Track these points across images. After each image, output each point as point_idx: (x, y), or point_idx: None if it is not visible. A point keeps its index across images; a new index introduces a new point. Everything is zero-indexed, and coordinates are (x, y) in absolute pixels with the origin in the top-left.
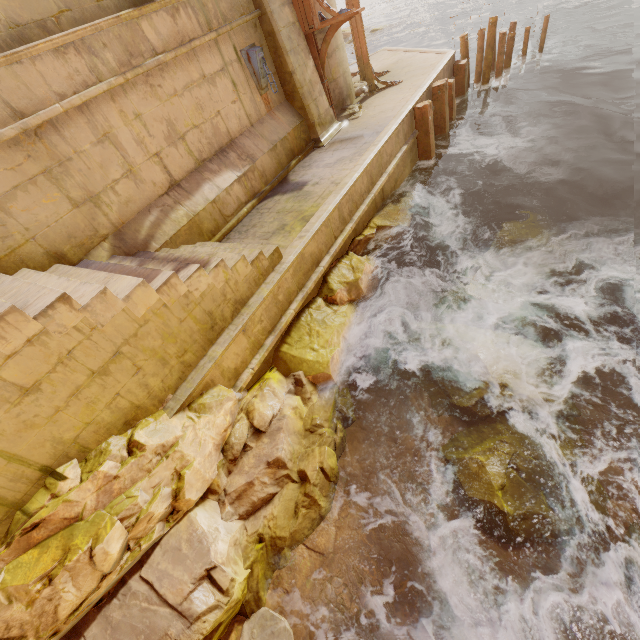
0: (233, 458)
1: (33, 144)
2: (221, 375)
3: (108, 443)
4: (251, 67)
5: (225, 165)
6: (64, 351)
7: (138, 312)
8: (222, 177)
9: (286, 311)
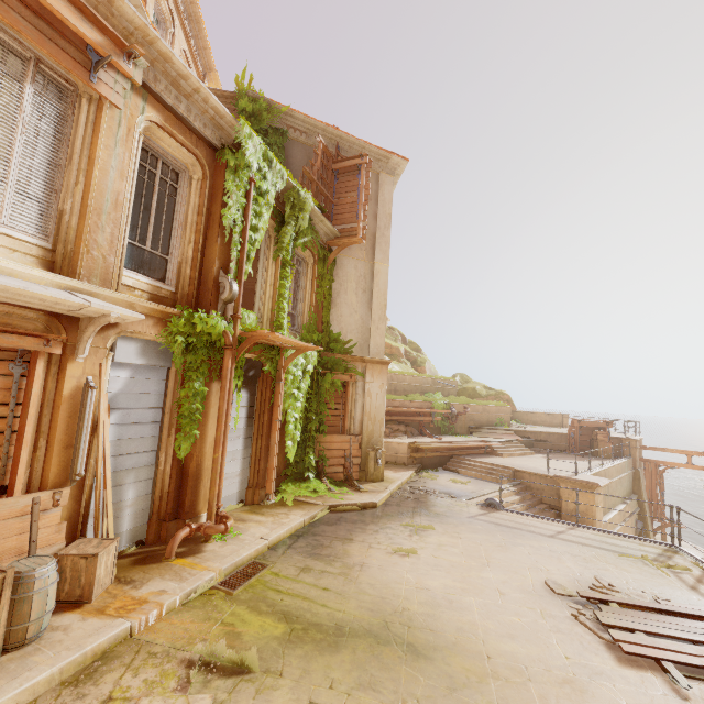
0: None
1: None
2: None
3: None
4: (635, 526)
5: None
6: None
7: None
8: None
9: None
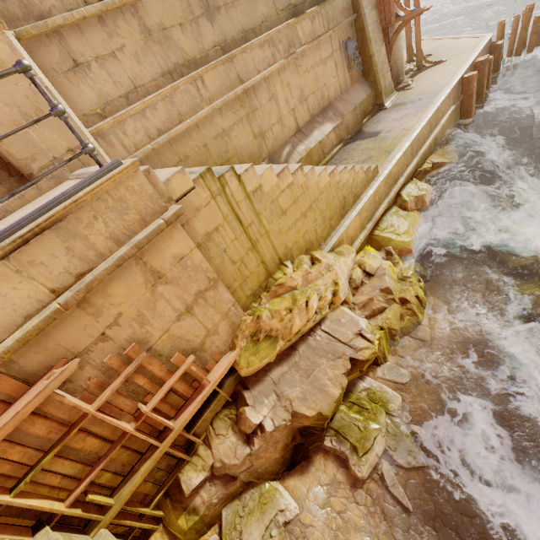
0: (356, 286)
1: (244, 99)
2: (346, 238)
3: (302, 257)
4: (346, 53)
5: (326, 119)
6: (296, 197)
7: (321, 185)
8: (324, 127)
9: (377, 209)
